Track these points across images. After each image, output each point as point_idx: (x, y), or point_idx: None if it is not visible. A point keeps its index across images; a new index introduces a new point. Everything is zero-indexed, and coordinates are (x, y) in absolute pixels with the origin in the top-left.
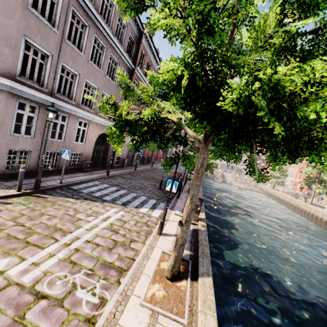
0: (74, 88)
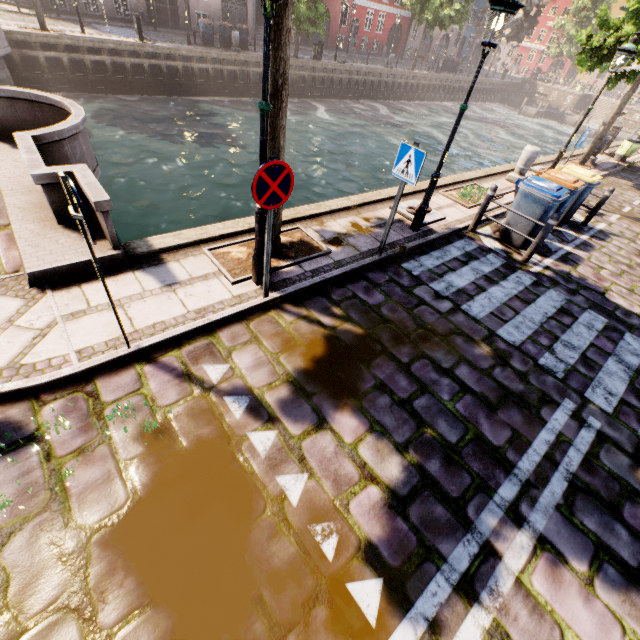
0: None
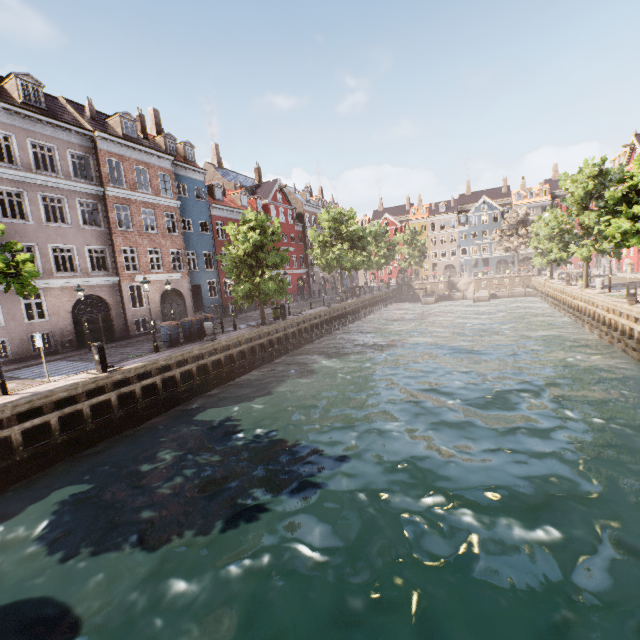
0: None
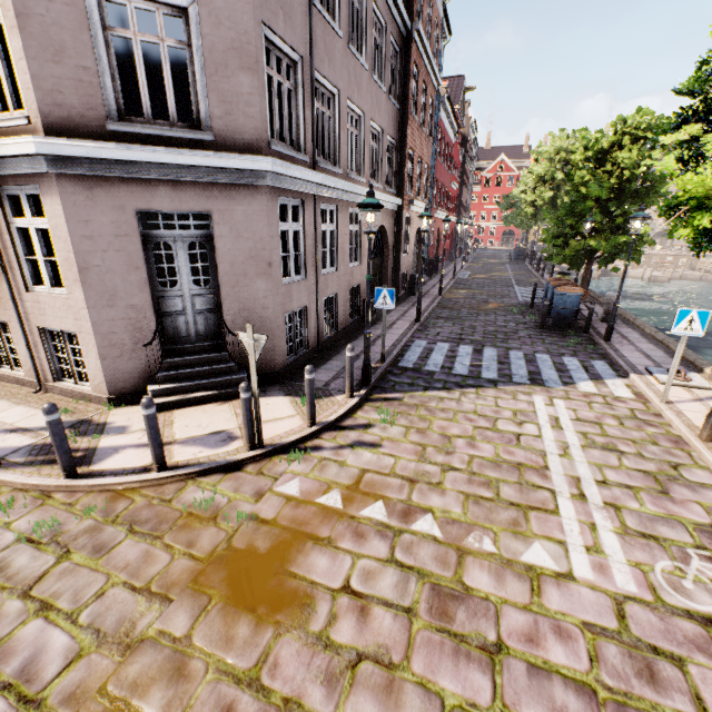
0: (336, 134)
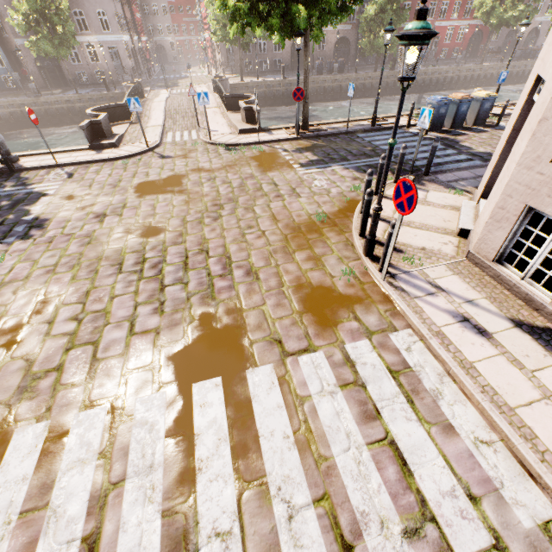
0: None
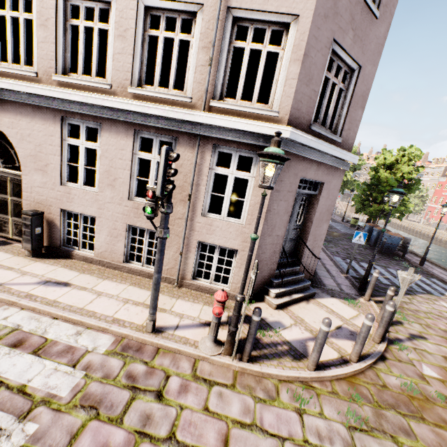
0: None
